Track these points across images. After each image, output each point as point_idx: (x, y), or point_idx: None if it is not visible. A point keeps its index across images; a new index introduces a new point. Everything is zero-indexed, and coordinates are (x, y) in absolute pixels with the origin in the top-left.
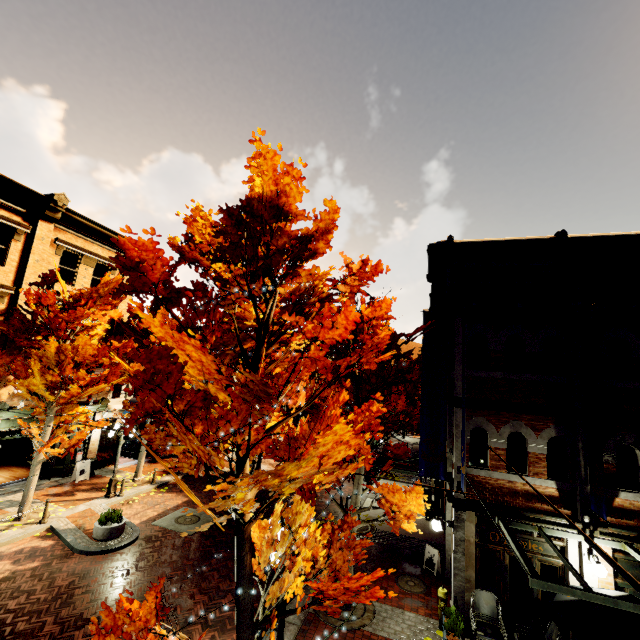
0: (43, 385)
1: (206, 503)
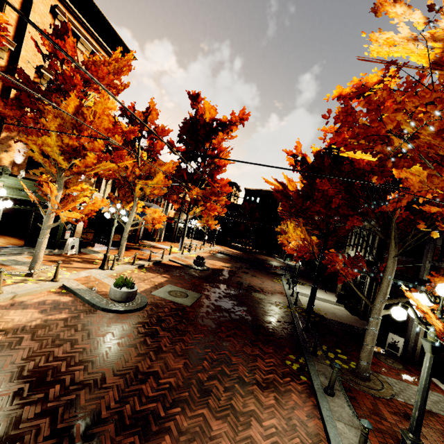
0: (58, 147)
1: (183, 284)
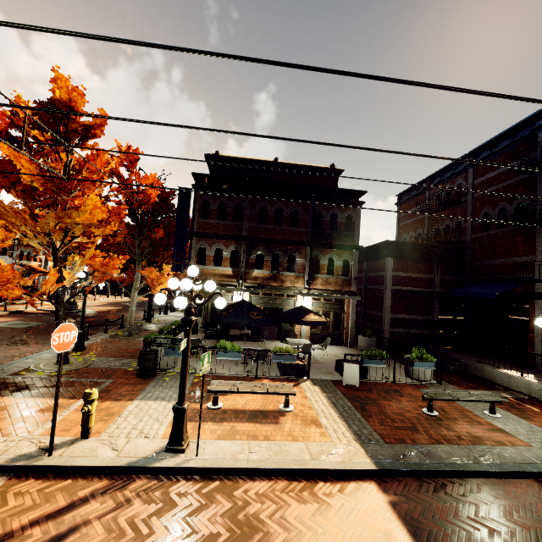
0: None
1: (34, 320)
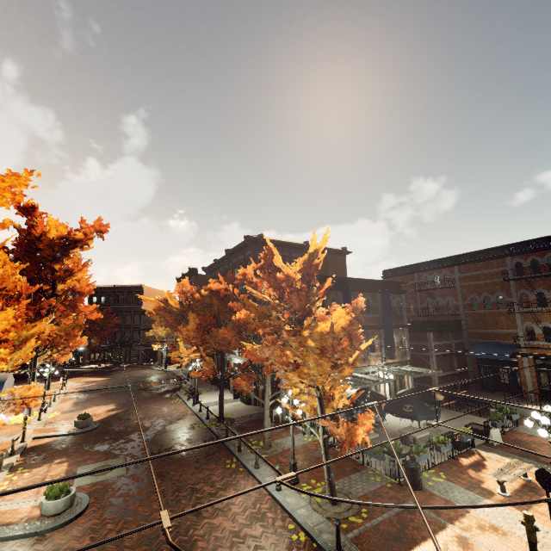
0: None
1: (93, 457)
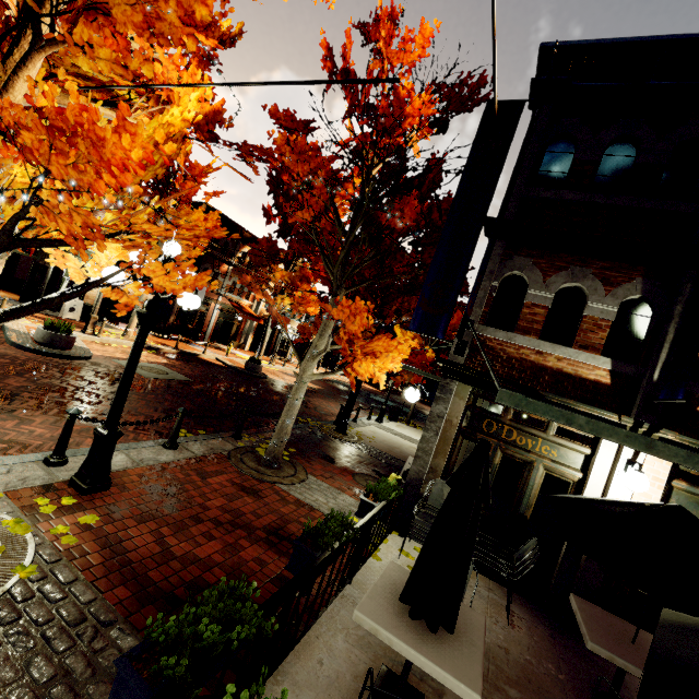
0: None
1: (186, 371)
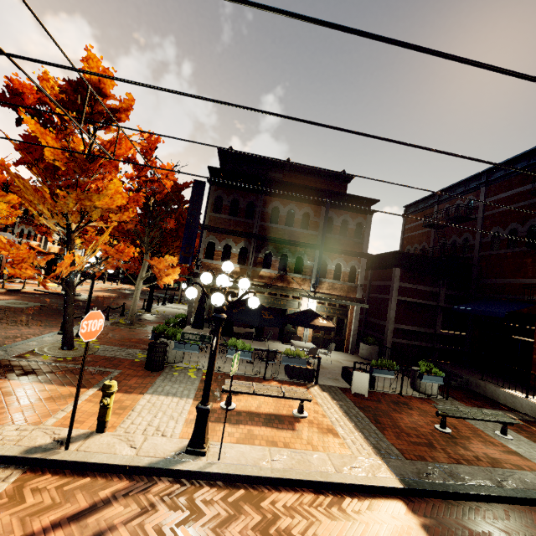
0: None
1: (32, 300)
